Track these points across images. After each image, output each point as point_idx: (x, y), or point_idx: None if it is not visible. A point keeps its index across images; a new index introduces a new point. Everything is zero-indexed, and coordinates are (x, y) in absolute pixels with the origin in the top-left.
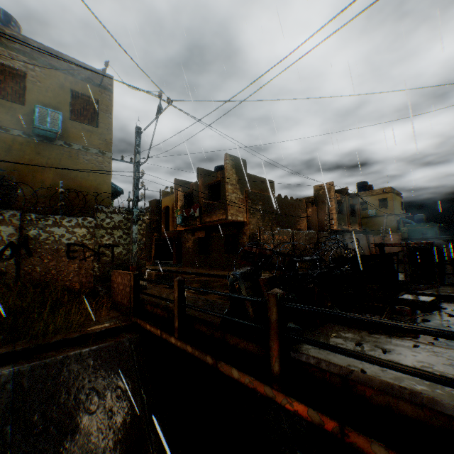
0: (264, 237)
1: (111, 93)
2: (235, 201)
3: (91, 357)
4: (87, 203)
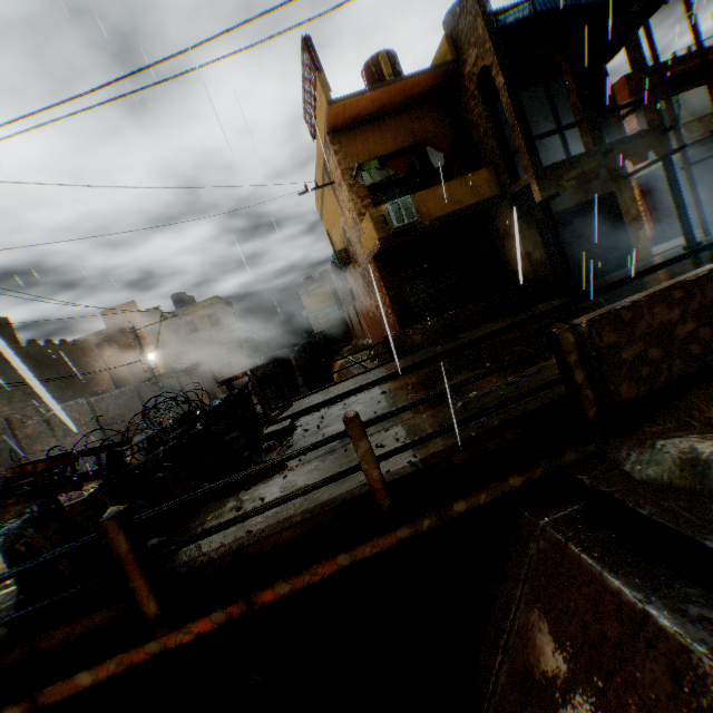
0: (31, 432)
1: None
2: None
3: None
4: None
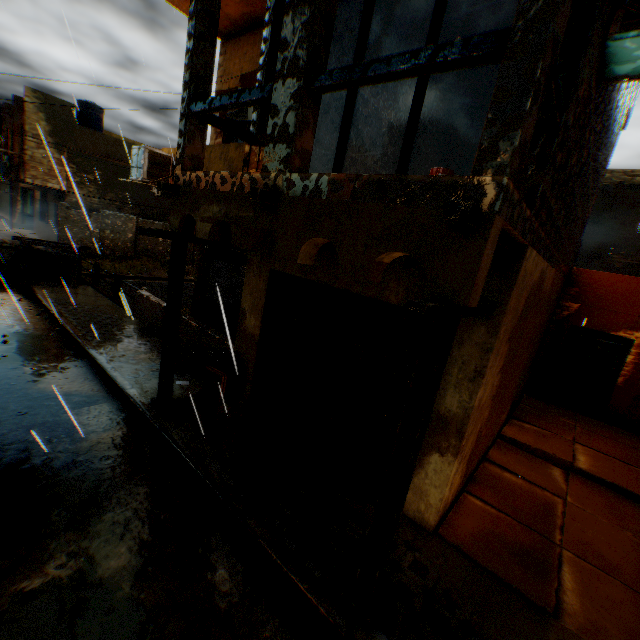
0: (70, 215)
1: None
2: (43, 160)
3: None
4: None
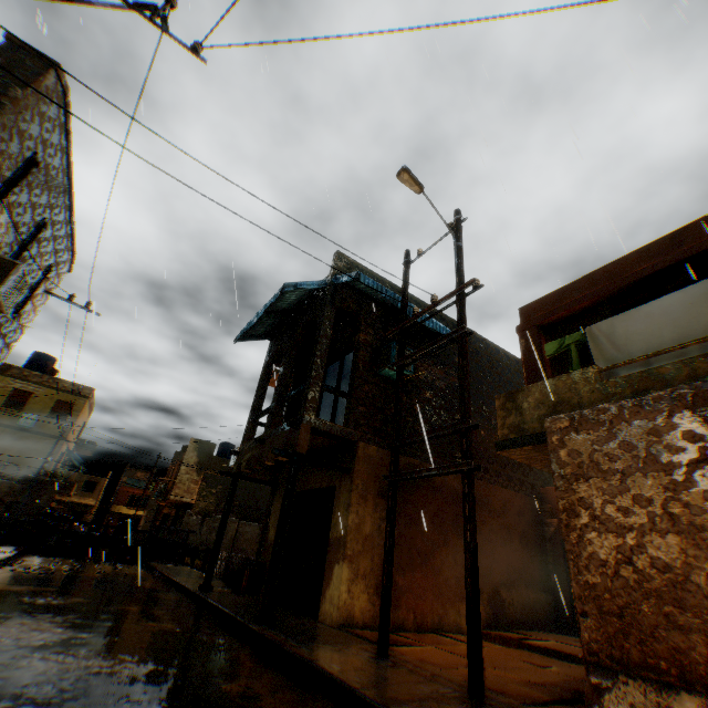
0: (190, 520)
1: (88, 398)
2: (186, 481)
3: None
4: (32, 471)
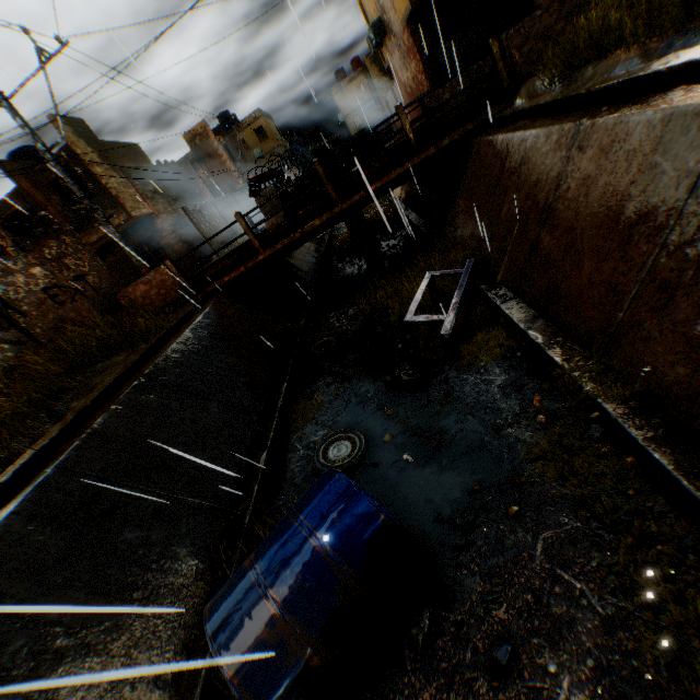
0: (195, 217)
1: None
2: (121, 188)
3: (214, 312)
4: None
